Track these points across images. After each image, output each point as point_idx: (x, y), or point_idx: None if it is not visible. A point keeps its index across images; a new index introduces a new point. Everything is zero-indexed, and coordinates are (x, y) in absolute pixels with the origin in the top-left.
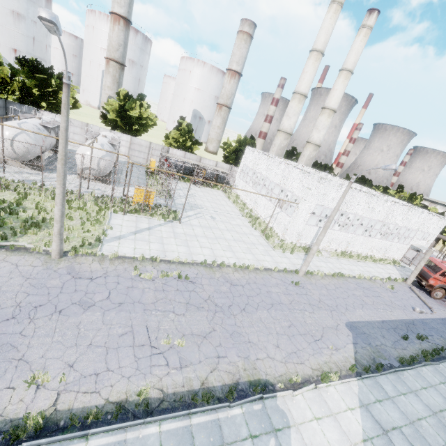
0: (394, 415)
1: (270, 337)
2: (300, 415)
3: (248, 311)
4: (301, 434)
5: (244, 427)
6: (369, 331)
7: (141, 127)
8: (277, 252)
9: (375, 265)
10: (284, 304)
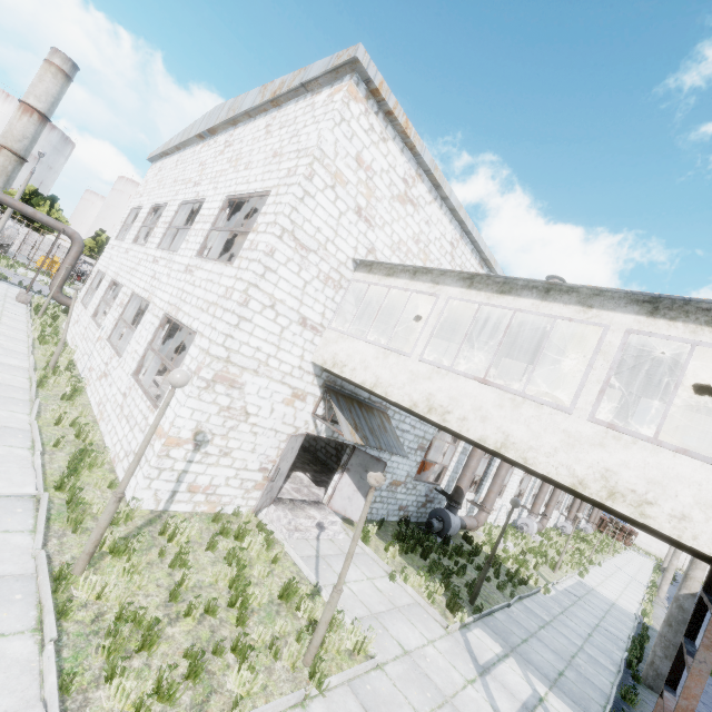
0: None
1: None
2: None
3: None
4: None
5: None
6: None
7: (46, 228)
8: None
9: None
10: None
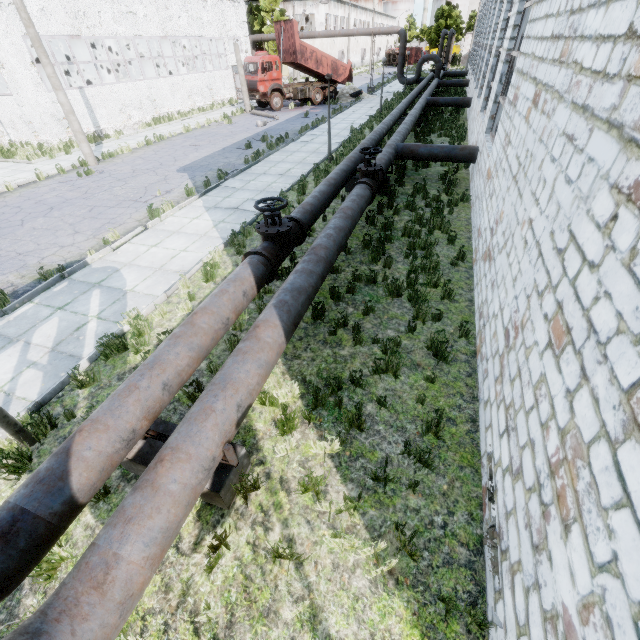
0: (245, 196)
1: (60, 233)
2: (131, 256)
3: (4, 234)
4: (137, 265)
5: (44, 311)
6: (209, 162)
7: None
8: (40, 163)
9: (207, 115)
10: (74, 198)
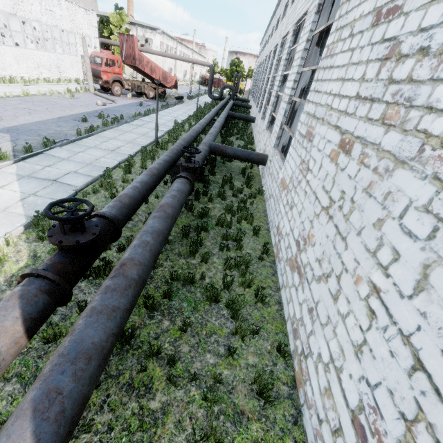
0: (68, 168)
1: None
2: None
3: None
4: None
5: None
6: (39, 127)
7: None
8: None
9: (52, 86)
10: None
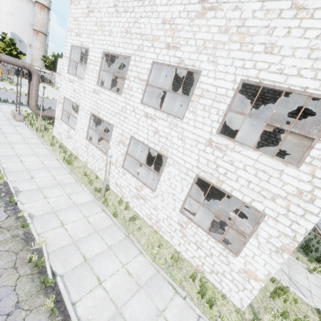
0: None
1: None
2: None
3: None
4: None
5: None
6: None
7: None
8: None
9: None
10: None
